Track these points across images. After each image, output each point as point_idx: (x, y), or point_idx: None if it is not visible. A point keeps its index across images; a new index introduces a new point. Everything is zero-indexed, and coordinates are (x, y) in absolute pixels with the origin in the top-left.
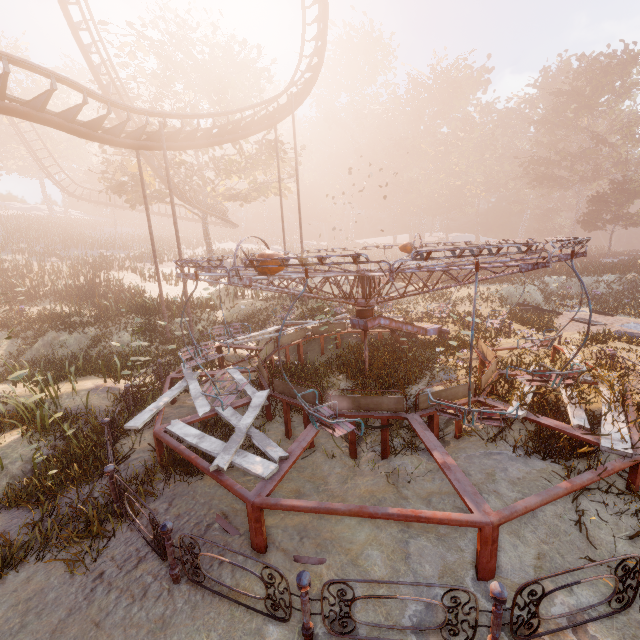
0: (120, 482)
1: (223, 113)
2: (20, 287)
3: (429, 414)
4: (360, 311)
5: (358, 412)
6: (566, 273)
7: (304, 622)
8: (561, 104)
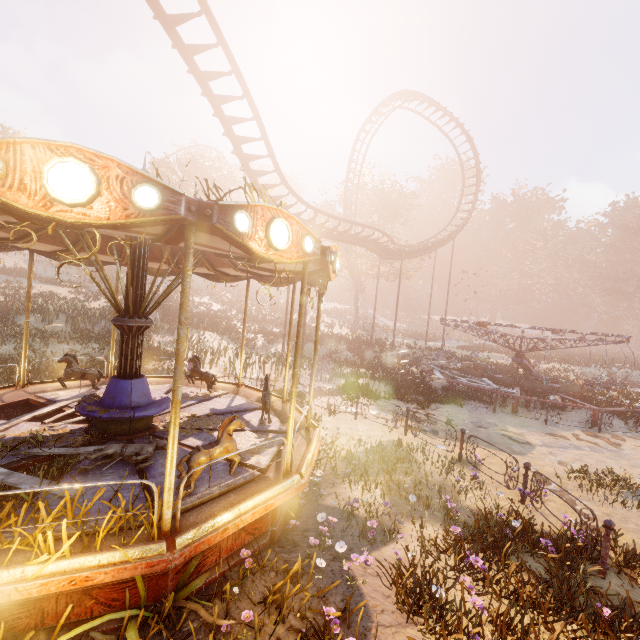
0: (463, 387)
1: (424, 244)
2: (254, 315)
3: (563, 394)
4: (518, 354)
5: (532, 389)
6: (630, 367)
7: (546, 417)
8: (628, 235)
